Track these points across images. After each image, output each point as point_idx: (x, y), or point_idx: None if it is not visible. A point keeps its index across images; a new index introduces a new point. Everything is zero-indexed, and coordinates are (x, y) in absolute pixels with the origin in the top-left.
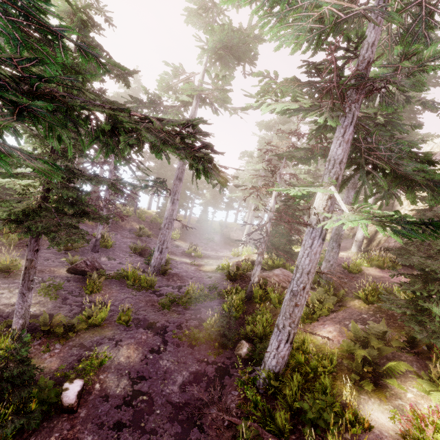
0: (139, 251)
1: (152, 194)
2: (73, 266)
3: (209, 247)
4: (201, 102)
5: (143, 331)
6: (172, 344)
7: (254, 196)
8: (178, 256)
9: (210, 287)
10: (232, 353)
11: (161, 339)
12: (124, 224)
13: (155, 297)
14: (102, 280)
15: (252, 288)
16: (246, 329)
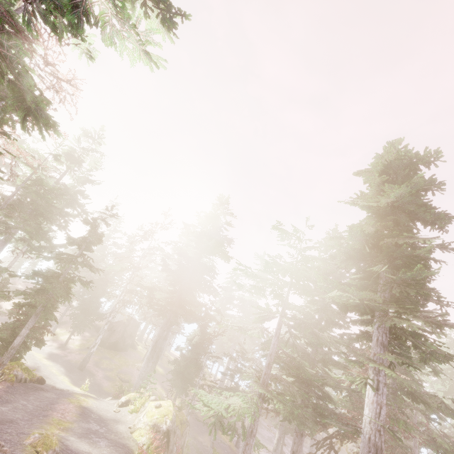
0: None
1: None
2: None
3: None
4: None
5: None
6: None
7: None
8: None
9: None
10: None
11: None
12: None
13: None
14: None
15: None
16: None
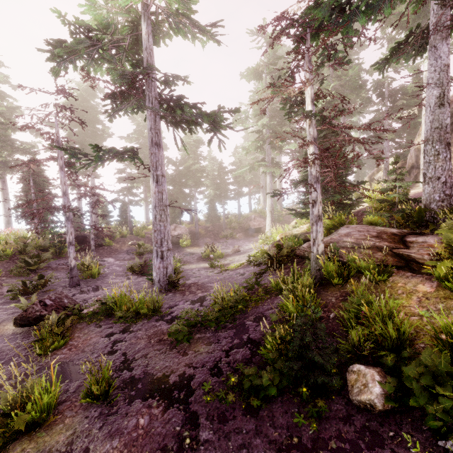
0: (139, 271)
1: (147, 207)
2: (21, 314)
3: (229, 245)
4: (156, 33)
5: (141, 406)
6: (208, 418)
7: (265, 163)
8: (193, 263)
9: (248, 285)
10: (347, 402)
11: (182, 414)
12: (119, 247)
13: (164, 325)
14: (68, 324)
15: (319, 263)
16: (352, 339)
